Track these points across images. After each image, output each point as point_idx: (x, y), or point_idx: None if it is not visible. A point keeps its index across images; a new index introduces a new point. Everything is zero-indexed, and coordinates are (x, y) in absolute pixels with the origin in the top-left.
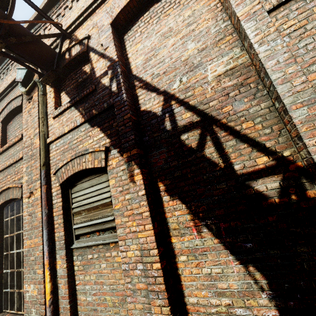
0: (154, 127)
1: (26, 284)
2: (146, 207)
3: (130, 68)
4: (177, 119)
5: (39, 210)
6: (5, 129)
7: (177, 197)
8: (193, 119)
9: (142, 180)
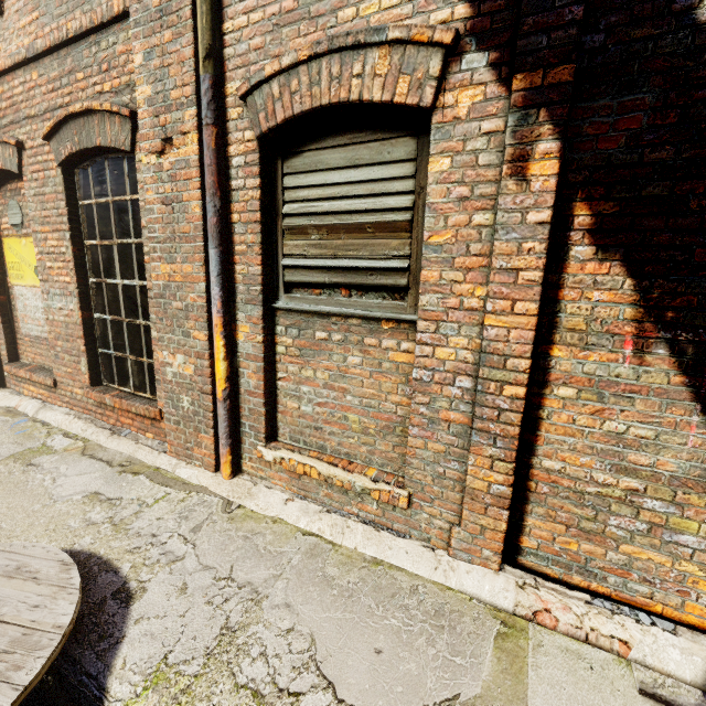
0: None
1: (164, 350)
2: (540, 258)
3: None
4: None
5: (194, 196)
6: None
7: (620, 256)
8: None
9: (557, 179)
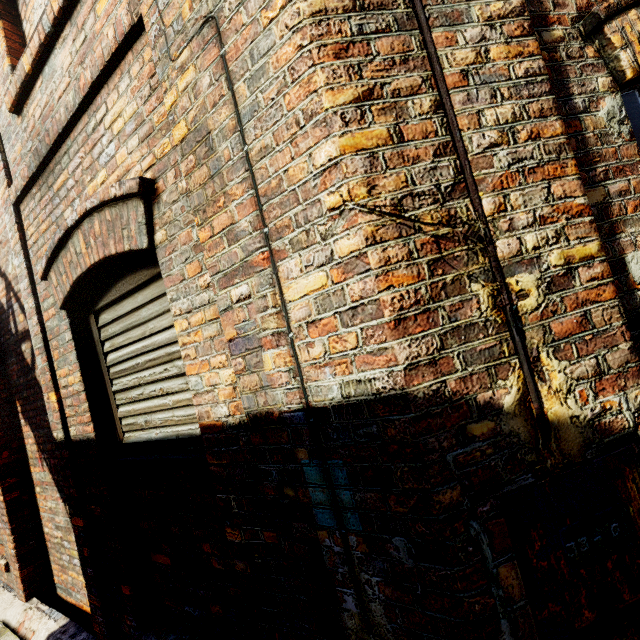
0: (5, 325)
1: None
2: None
3: None
4: (17, 321)
5: None
6: None
7: (28, 422)
8: (26, 326)
9: None
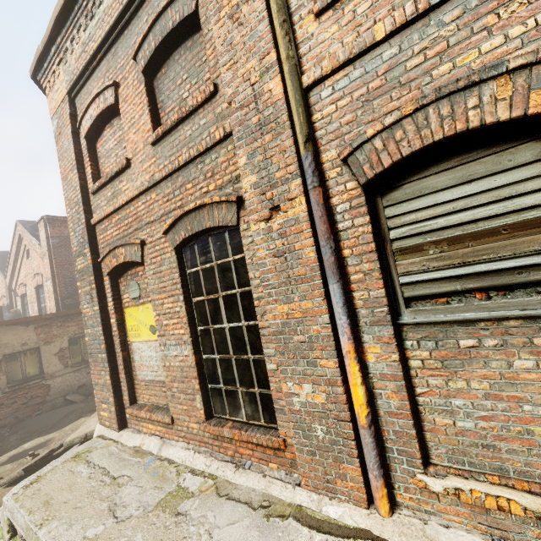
0: None
1: (288, 382)
2: None
3: None
4: None
5: (307, 244)
6: (151, 89)
7: None
8: None
9: None
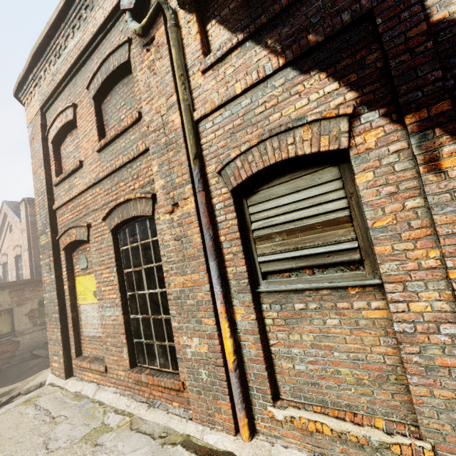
0: None
1: (184, 336)
2: None
3: None
4: None
5: (195, 232)
6: (100, 111)
7: None
8: None
9: None
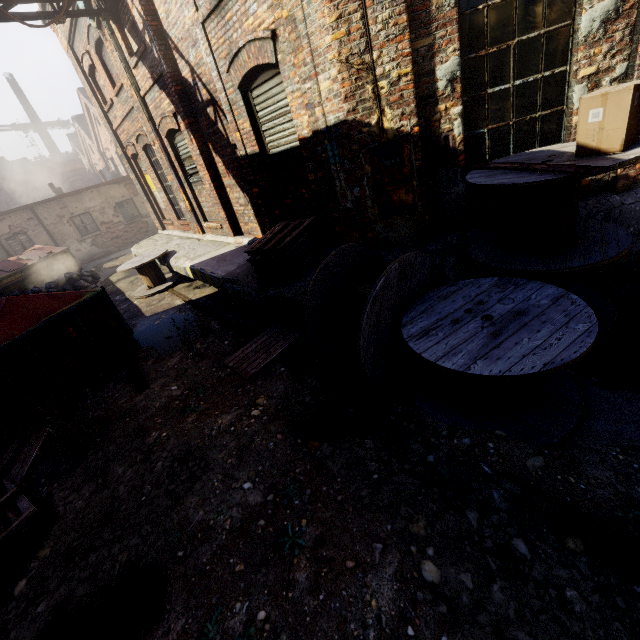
0: (194, 97)
1: (179, 202)
2: (202, 161)
3: (160, 19)
4: (202, 94)
5: (163, 157)
6: (104, 62)
7: (218, 155)
8: (208, 97)
9: (196, 144)
